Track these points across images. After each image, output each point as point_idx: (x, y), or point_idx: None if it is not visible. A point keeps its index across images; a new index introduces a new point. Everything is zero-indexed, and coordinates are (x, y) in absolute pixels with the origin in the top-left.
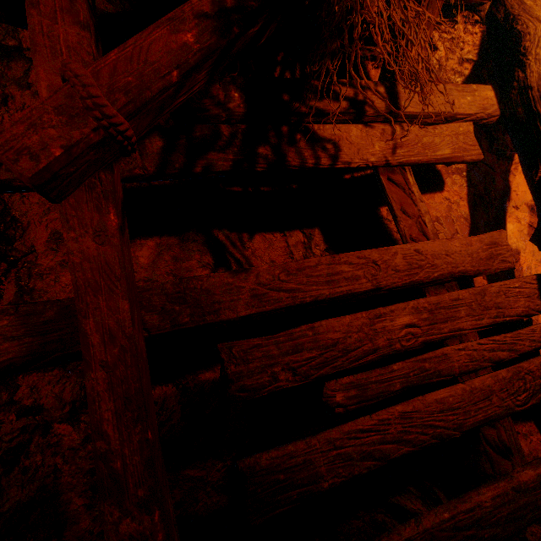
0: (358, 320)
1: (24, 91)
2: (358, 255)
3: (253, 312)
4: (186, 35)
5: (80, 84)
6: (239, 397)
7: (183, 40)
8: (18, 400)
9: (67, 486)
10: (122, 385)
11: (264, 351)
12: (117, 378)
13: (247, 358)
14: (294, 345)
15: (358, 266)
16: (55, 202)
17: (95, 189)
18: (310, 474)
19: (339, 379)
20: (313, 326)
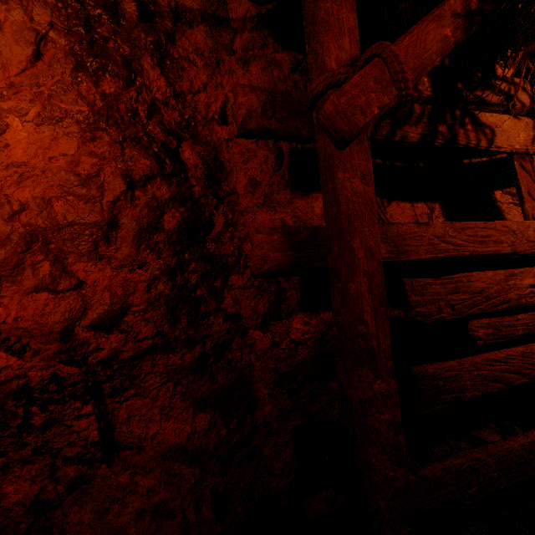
0: (498, 276)
1: (230, 57)
2: (502, 224)
3: (430, 257)
4: (446, 30)
5: (396, 62)
6: (416, 320)
7: (444, 33)
8: (223, 308)
9: (257, 378)
10: (378, 289)
11: (433, 288)
12: (374, 283)
13: (422, 292)
14: (454, 287)
15: (502, 233)
16: (343, 149)
17: (363, 143)
18: (459, 385)
19: (479, 320)
20: (467, 275)
